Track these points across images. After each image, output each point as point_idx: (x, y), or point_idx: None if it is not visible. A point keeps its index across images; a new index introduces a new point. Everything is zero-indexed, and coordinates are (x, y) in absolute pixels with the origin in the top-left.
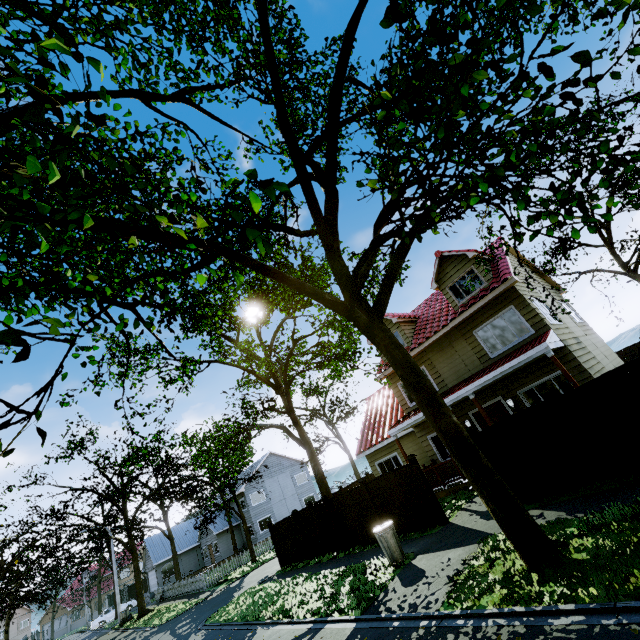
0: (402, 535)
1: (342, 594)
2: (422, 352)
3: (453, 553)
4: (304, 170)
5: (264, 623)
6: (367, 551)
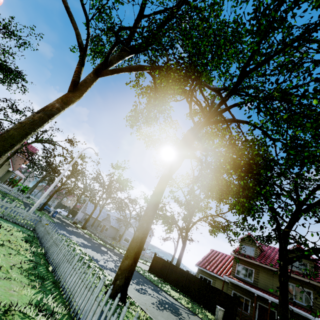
0: (211, 312)
1: (197, 311)
2: (258, 265)
3: None
4: (301, 208)
5: (163, 290)
6: (195, 303)
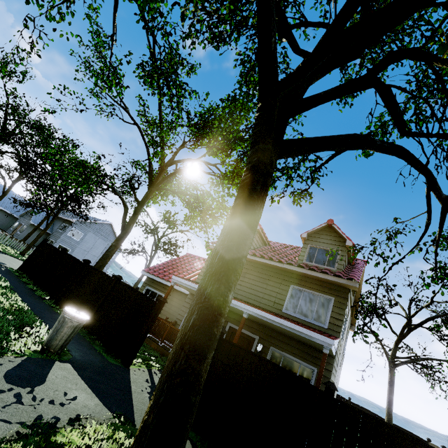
0: (94, 337)
1: None
2: (249, 261)
3: (86, 397)
4: None
5: None
6: None
